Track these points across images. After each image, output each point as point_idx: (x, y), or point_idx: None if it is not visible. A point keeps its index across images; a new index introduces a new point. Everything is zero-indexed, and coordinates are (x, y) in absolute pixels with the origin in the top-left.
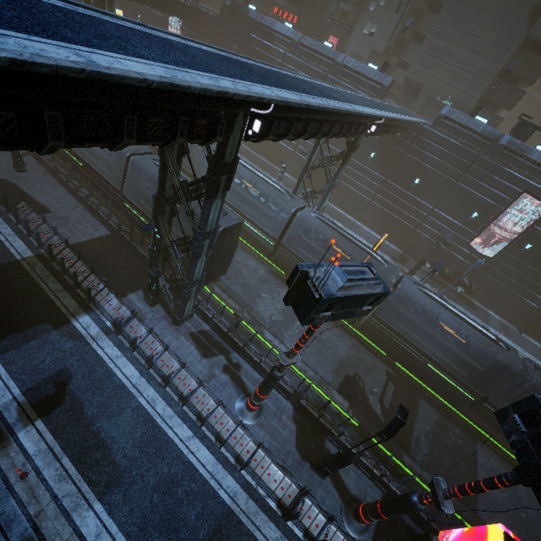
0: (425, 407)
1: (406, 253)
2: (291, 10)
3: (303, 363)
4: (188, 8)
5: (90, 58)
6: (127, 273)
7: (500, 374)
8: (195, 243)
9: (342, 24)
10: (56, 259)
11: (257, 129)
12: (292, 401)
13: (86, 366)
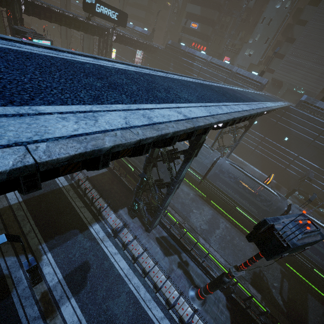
0: (312, 300)
1: (279, 182)
2: (202, 44)
3: (226, 262)
4: (148, 46)
5: (183, 113)
6: (117, 196)
7: None
8: (171, 186)
9: (232, 50)
10: (80, 187)
11: (220, 124)
12: (224, 292)
13: (98, 259)
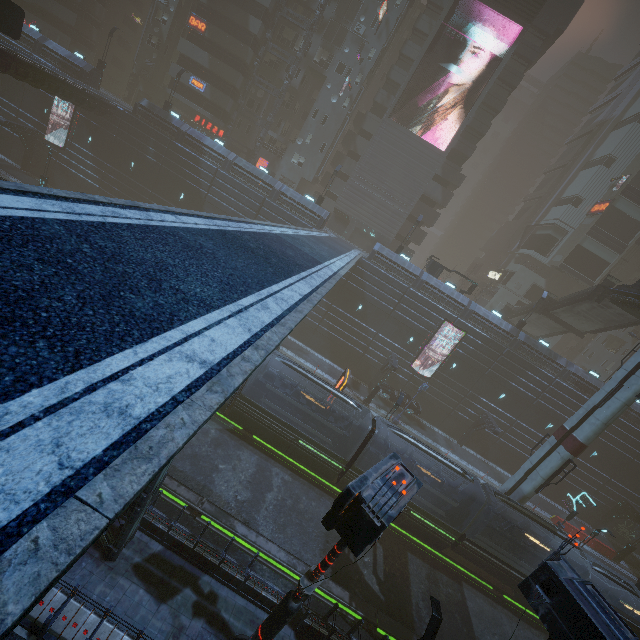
0: (414, 560)
1: (357, 377)
2: (216, 123)
3: (290, 554)
4: (89, 97)
5: (199, 356)
6: None
7: (470, 506)
8: None
9: (271, 148)
10: None
11: None
12: (291, 621)
13: None
